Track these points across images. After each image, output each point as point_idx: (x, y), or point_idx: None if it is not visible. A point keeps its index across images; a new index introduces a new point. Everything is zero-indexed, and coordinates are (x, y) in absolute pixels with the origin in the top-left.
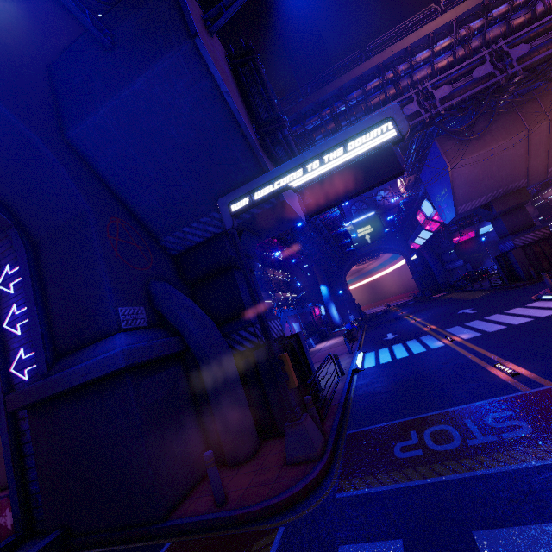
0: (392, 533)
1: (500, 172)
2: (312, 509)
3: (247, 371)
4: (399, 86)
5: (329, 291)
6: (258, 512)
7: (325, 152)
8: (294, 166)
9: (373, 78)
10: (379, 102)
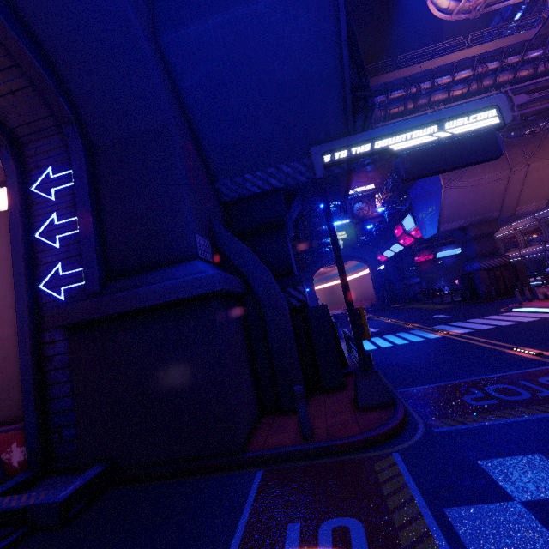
0: (524, 450)
1: (481, 201)
2: (417, 440)
3: (295, 327)
4: (418, 103)
5: None
6: (360, 442)
7: (430, 123)
8: (397, 131)
9: (397, 89)
10: (398, 112)
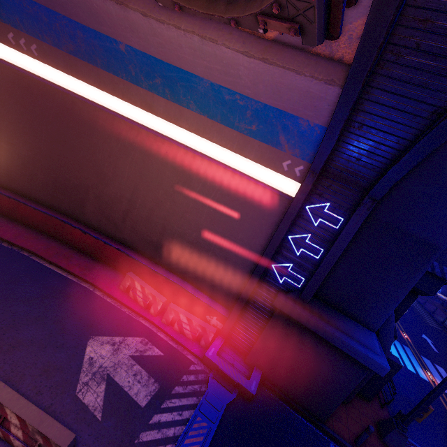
0: None
1: None
2: None
3: None
4: None
5: None
6: None
7: None
8: None
9: None
10: None
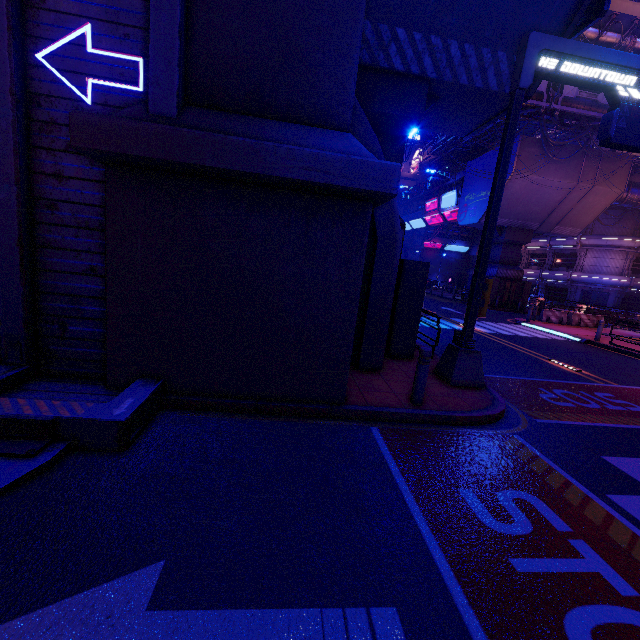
0: (634, 454)
1: (534, 205)
2: (527, 426)
3: None
4: None
5: None
6: (479, 419)
7: None
8: (637, 68)
9: None
10: None
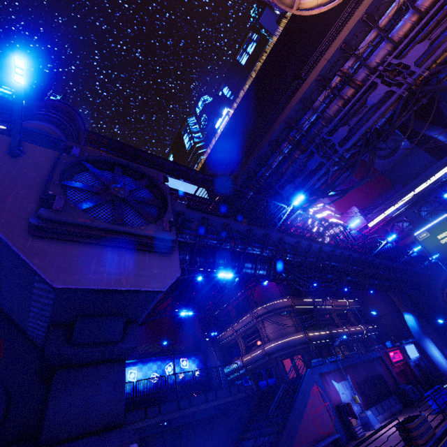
0: None
1: None
2: None
3: None
4: (356, 82)
5: (418, 322)
6: None
7: None
8: None
9: (321, 93)
10: (339, 108)
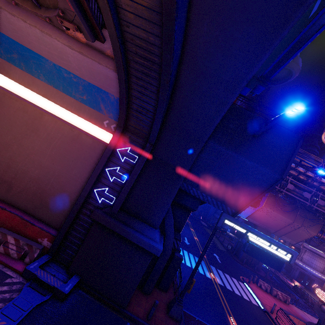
0: None
1: (272, 222)
2: None
3: None
4: None
5: None
6: None
7: (268, 241)
8: (256, 234)
9: None
10: None
